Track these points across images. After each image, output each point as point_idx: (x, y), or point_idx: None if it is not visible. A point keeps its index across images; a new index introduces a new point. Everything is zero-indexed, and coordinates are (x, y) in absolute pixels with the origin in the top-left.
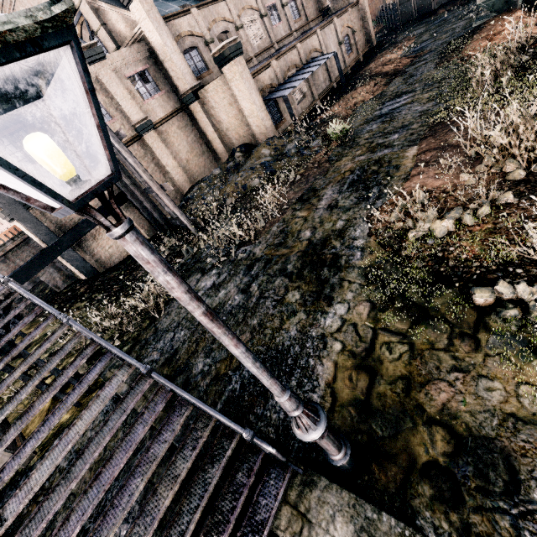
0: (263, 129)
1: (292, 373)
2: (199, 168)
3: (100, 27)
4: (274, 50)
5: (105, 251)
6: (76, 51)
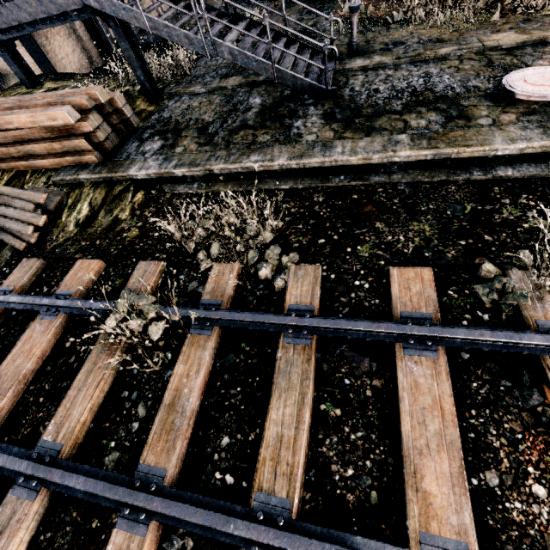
0: None
1: None
2: None
3: None
4: None
5: (58, 60)
6: None
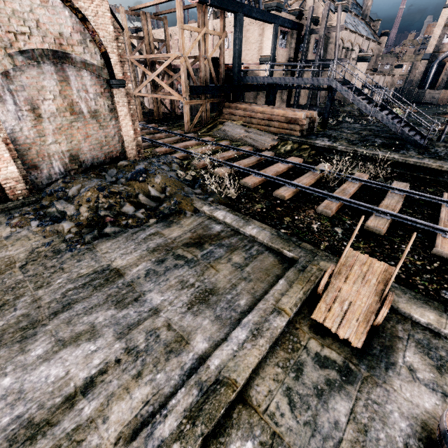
0: None
1: None
2: (305, 99)
3: None
4: None
5: None
6: None
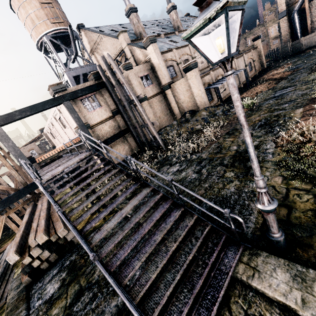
0: (202, 103)
1: (234, 207)
2: (164, 121)
3: (131, 57)
4: (209, 68)
5: (114, 155)
6: (244, 12)
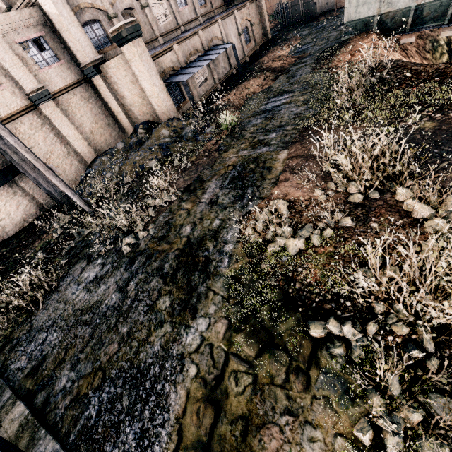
0: (164, 109)
1: (147, 401)
2: (104, 139)
3: None
4: (181, 32)
5: None
6: None
